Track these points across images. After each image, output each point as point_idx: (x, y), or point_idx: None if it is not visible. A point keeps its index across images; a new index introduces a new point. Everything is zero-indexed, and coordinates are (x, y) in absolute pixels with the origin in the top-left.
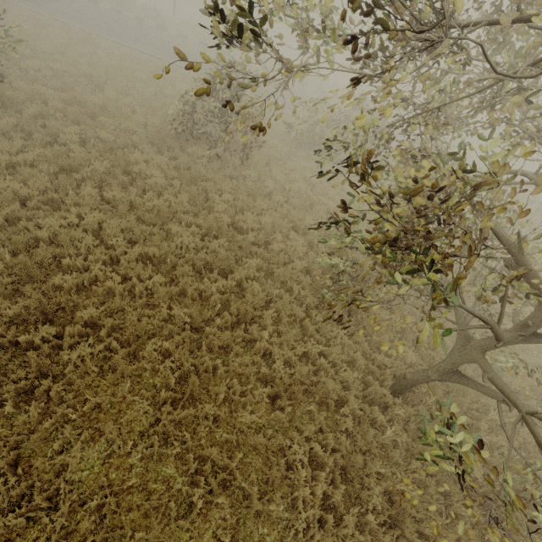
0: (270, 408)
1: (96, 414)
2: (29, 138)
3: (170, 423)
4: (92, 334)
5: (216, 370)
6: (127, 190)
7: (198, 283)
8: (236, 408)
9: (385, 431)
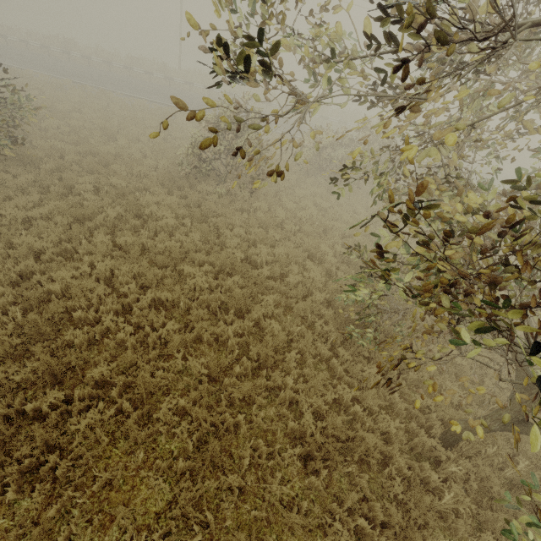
0: (302, 471)
1: (107, 493)
2: (46, 191)
3: (189, 500)
4: (103, 394)
5: (238, 427)
6: (139, 234)
7: (214, 327)
8: (264, 474)
9: (443, 496)
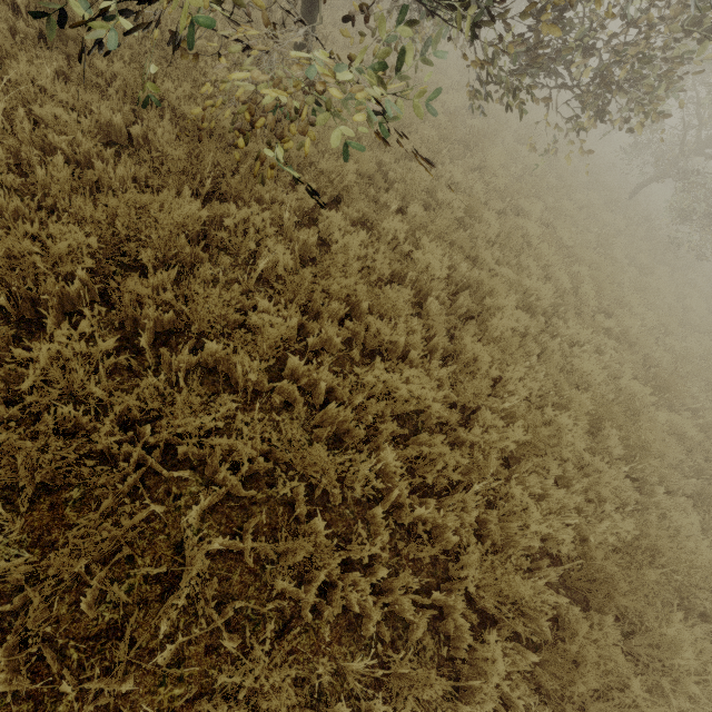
0: None
1: None
2: None
3: None
4: None
5: None
6: None
7: None
8: None
9: None
